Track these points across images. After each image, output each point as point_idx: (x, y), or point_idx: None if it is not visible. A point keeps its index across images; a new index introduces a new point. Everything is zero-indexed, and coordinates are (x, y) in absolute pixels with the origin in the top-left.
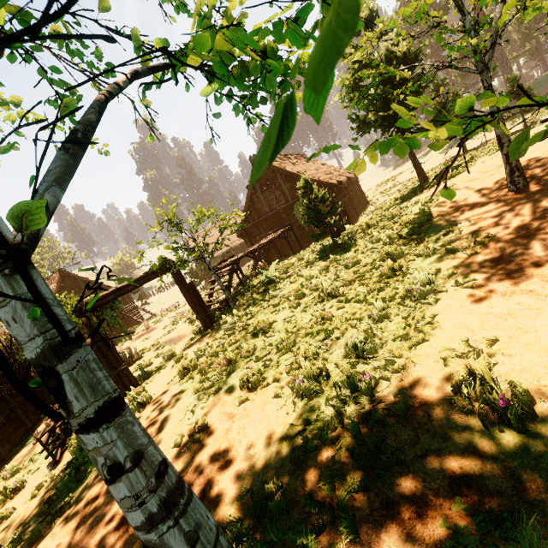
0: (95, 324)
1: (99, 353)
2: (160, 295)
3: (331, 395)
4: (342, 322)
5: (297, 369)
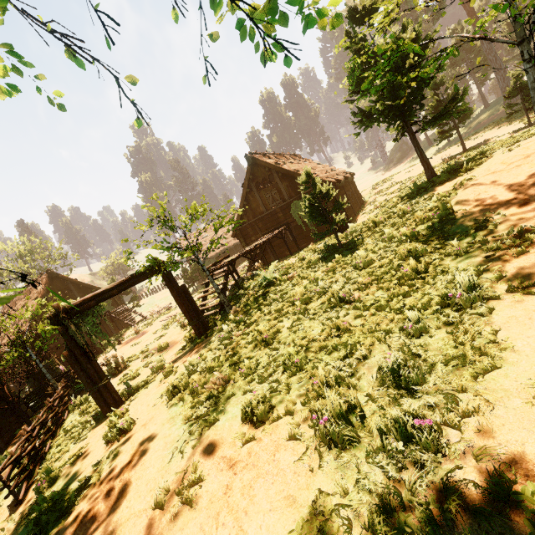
0: (73, 332)
1: (77, 366)
2: (153, 297)
3: (372, 445)
4: (364, 335)
5: (315, 399)
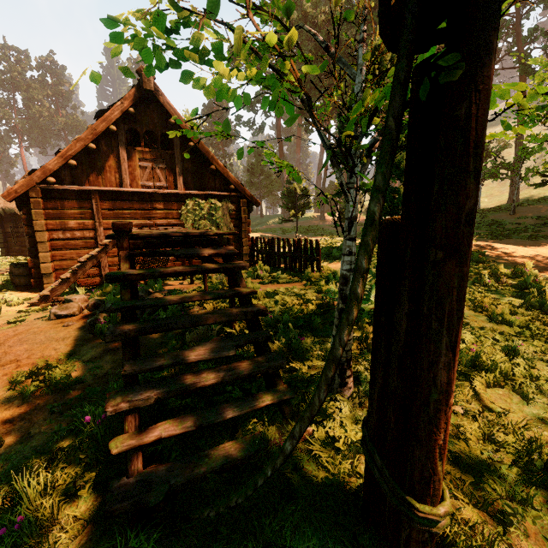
0: None
1: None
2: None
3: None
4: None
5: None
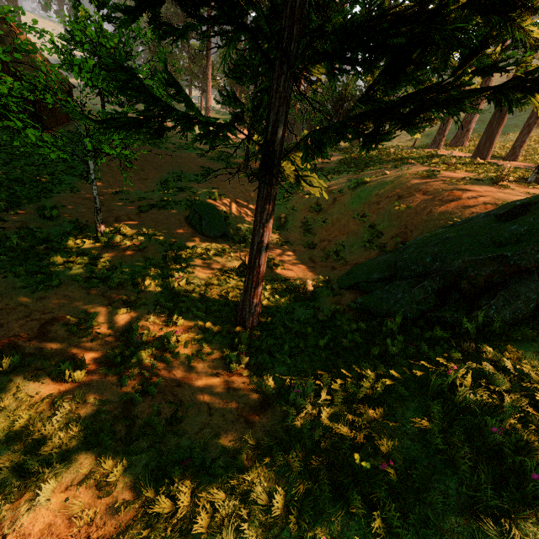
0: None
1: None
2: None
3: None
4: None
5: None
